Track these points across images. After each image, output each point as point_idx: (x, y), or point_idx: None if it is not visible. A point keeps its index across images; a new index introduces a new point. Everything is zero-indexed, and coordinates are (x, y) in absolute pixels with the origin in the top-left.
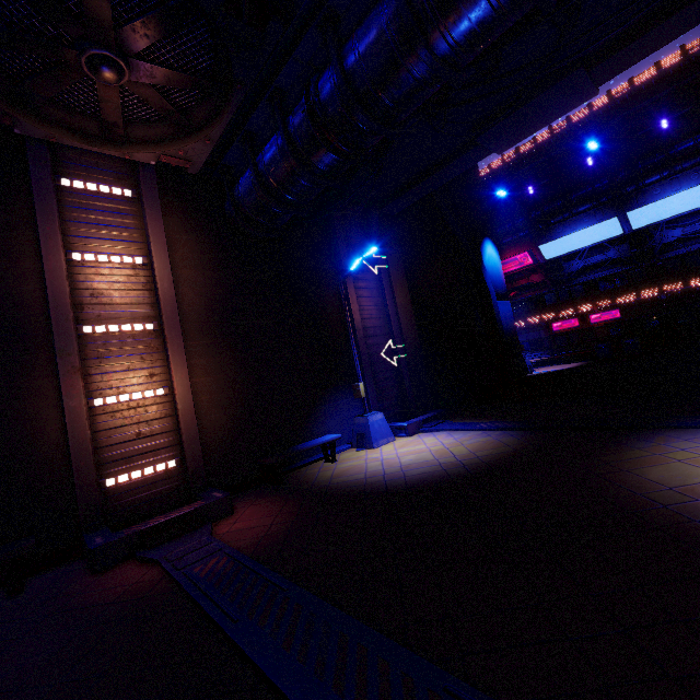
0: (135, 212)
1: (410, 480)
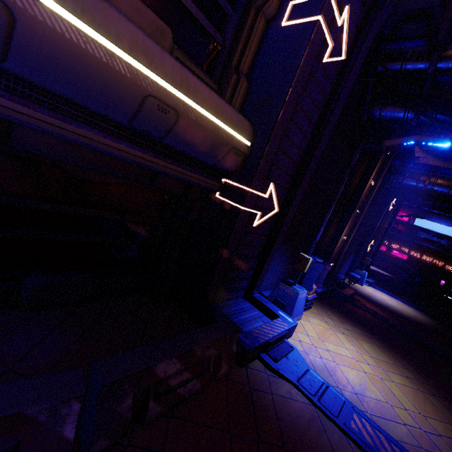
0: (383, 161)
1: (409, 317)
